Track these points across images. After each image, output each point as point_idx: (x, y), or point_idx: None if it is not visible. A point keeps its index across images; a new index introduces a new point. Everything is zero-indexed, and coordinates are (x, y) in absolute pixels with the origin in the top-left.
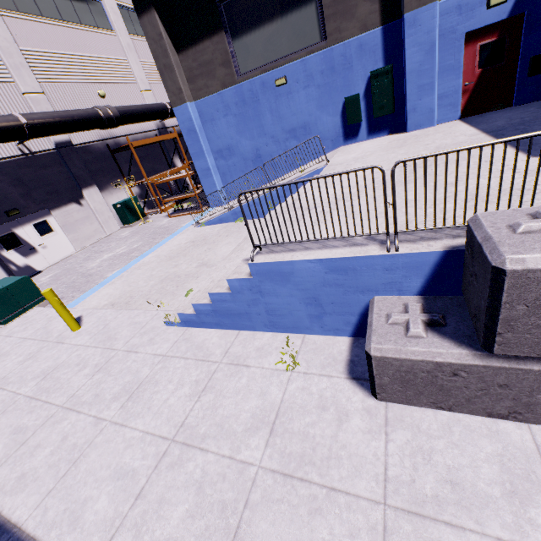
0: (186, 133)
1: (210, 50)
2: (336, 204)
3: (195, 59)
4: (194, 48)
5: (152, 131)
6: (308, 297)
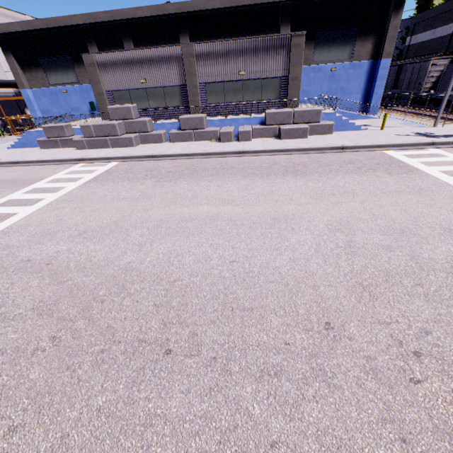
0: (27, 100)
1: (37, 73)
2: (37, 122)
3: (30, 74)
4: (30, 70)
5: (11, 93)
6: (36, 138)
